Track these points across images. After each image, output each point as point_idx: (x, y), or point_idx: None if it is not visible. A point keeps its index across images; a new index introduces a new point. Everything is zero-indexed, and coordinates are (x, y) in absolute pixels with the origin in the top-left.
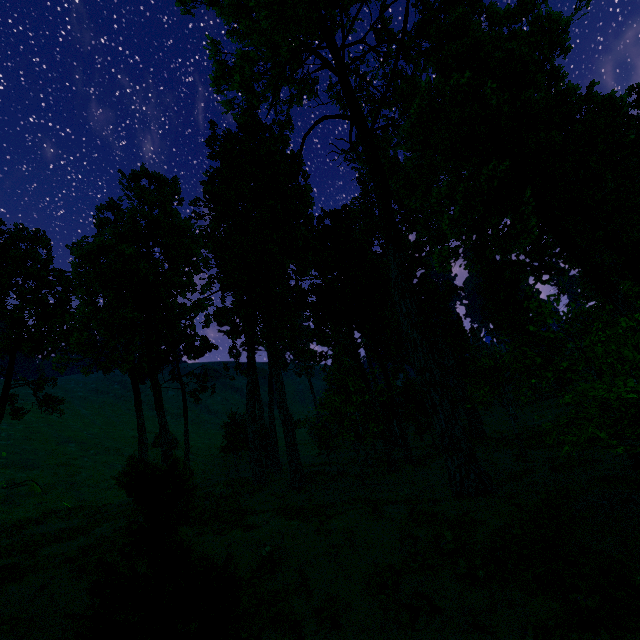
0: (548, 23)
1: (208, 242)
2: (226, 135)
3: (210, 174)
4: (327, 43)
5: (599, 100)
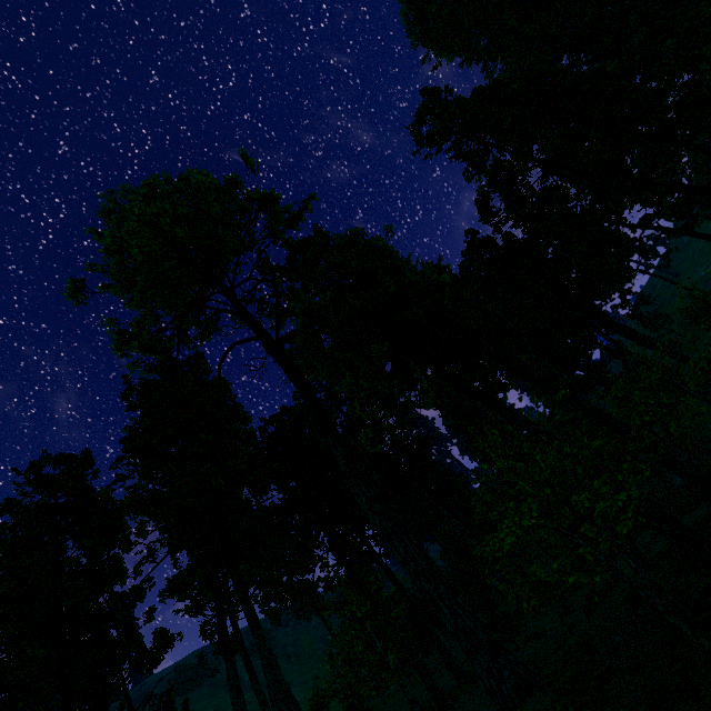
0: (371, 247)
1: (138, 505)
2: (143, 384)
3: (131, 428)
4: (218, 290)
5: (430, 282)
